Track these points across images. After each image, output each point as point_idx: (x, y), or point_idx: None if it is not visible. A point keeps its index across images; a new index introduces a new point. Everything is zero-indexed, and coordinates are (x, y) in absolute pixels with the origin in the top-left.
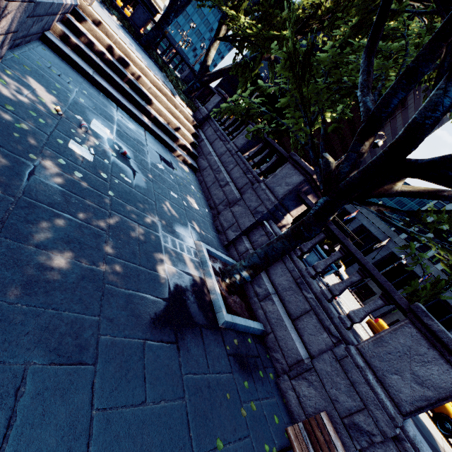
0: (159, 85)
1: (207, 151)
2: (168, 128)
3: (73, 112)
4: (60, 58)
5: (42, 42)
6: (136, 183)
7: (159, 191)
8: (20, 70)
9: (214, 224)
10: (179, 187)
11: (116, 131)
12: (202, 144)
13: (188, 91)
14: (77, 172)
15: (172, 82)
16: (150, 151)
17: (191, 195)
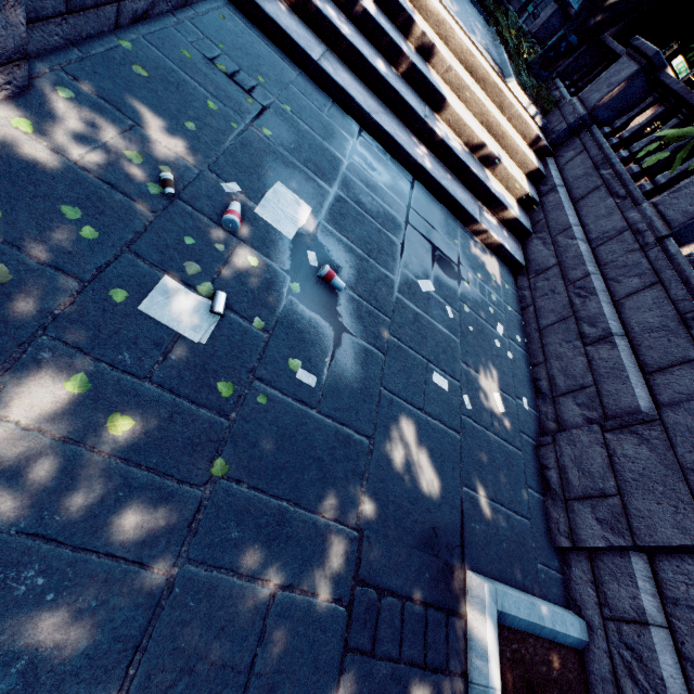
0: (472, 57)
1: (559, 222)
2: (471, 167)
3: (220, 175)
4: (257, 31)
5: (227, 1)
6: (331, 381)
7: (397, 385)
8: (115, 80)
9: (538, 453)
10: (463, 343)
11: (330, 204)
12: (549, 200)
13: (543, 61)
14: (118, 415)
15: (507, 44)
16: (409, 242)
17: (489, 363)
